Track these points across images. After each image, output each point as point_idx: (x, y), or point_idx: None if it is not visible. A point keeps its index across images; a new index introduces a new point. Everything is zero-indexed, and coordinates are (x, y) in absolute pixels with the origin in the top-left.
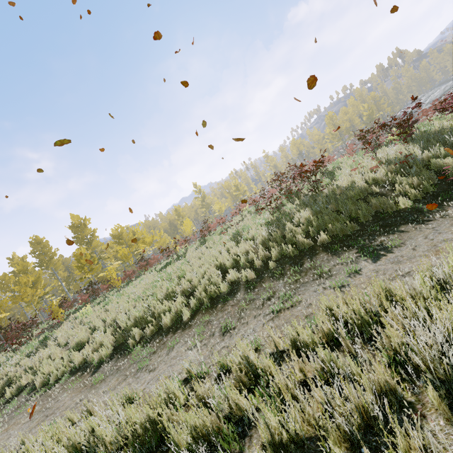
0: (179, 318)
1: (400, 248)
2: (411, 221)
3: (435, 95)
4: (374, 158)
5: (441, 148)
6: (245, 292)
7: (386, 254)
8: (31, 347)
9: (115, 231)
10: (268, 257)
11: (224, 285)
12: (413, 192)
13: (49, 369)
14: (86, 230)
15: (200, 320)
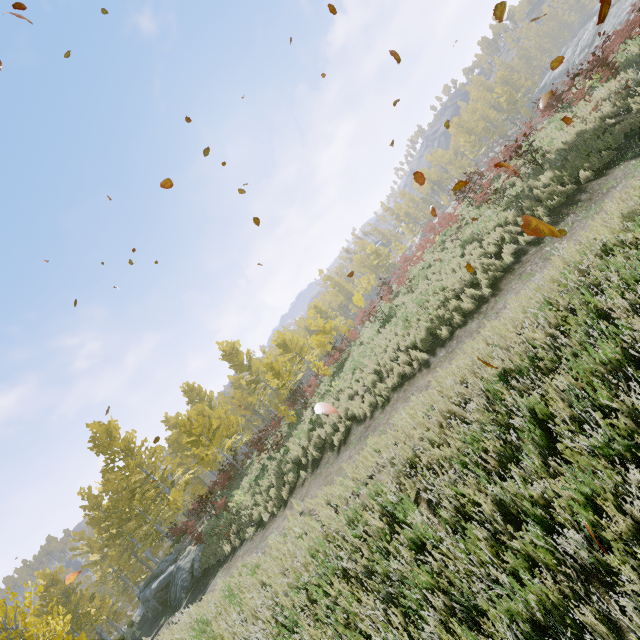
0: (480, 298)
1: None
2: None
3: (586, 40)
4: (591, 101)
5: None
6: (536, 246)
7: None
8: (302, 431)
9: (276, 341)
10: None
11: (506, 257)
12: None
13: (363, 406)
14: (241, 354)
15: (509, 280)
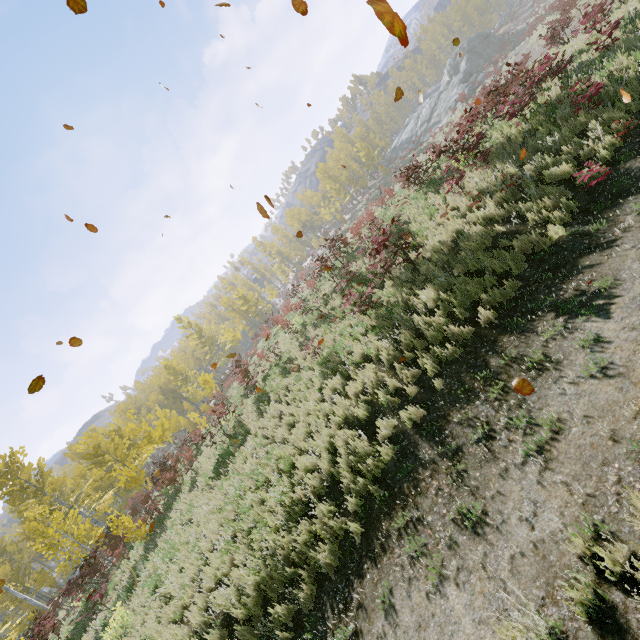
0: (346, 543)
1: (624, 287)
2: (586, 249)
3: (425, 115)
4: (469, 193)
5: (545, 156)
6: (431, 444)
7: (610, 302)
8: None
9: (83, 448)
10: (420, 376)
11: (385, 449)
12: (557, 216)
13: None
14: (24, 471)
15: (394, 527)
